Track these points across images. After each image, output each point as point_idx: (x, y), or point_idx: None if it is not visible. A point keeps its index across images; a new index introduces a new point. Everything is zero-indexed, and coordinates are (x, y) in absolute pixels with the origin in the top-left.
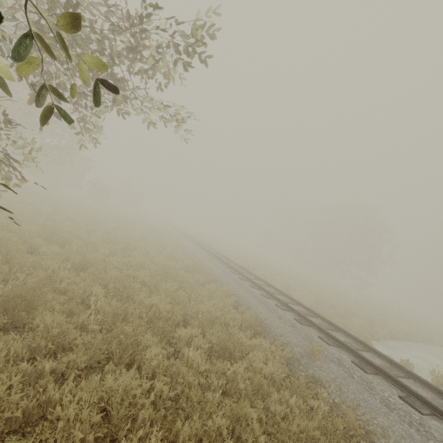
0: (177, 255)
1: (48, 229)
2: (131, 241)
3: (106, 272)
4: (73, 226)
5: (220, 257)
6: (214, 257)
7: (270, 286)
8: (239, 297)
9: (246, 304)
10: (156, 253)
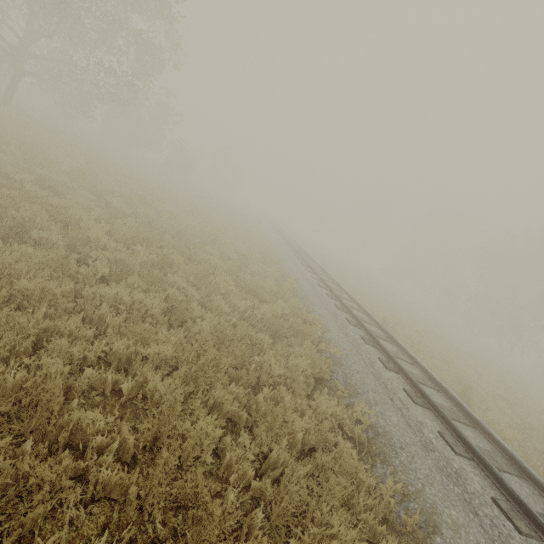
0: (265, 285)
1: (18, 197)
2: (189, 245)
3: (58, 333)
4: (73, 199)
5: (338, 293)
6: (329, 293)
7: (443, 390)
8: (394, 449)
9: (419, 493)
10: (222, 280)
